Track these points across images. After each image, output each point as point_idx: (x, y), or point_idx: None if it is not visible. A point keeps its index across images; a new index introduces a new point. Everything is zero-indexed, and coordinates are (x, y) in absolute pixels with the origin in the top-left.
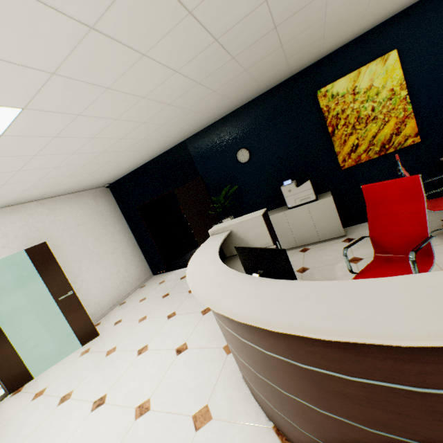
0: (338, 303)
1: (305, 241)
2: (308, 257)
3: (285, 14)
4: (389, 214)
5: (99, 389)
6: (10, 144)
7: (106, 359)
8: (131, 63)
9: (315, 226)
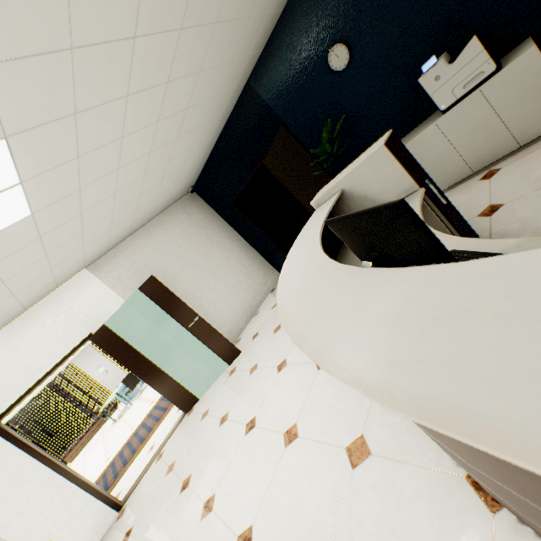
0: None
1: (488, 159)
2: (498, 185)
3: None
4: None
5: (248, 411)
6: (41, 188)
7: (250, 378)
8: None
9: (506, 123)
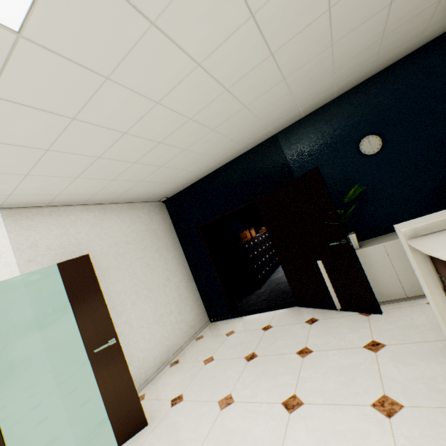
0: None
1: None
2: None
3: None
4: None
5: None
6: (73, 3)
7: None
8: None
9: None
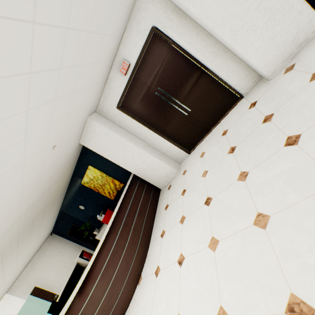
0: None
1: None
2: None
3: (30, 224)
4: None
5: None
6: None
7: None
8: (2, 269)
9: None
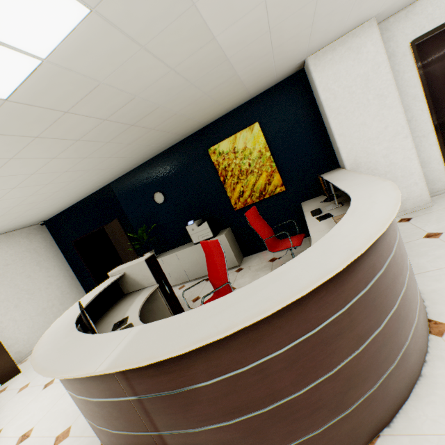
0: (72, 352)
1: None
2: (206, 287)
3: (134, 119)
4: (214, 264)
5: None
6: None
7: (17, 396)
8: (3, 163)
9: None
